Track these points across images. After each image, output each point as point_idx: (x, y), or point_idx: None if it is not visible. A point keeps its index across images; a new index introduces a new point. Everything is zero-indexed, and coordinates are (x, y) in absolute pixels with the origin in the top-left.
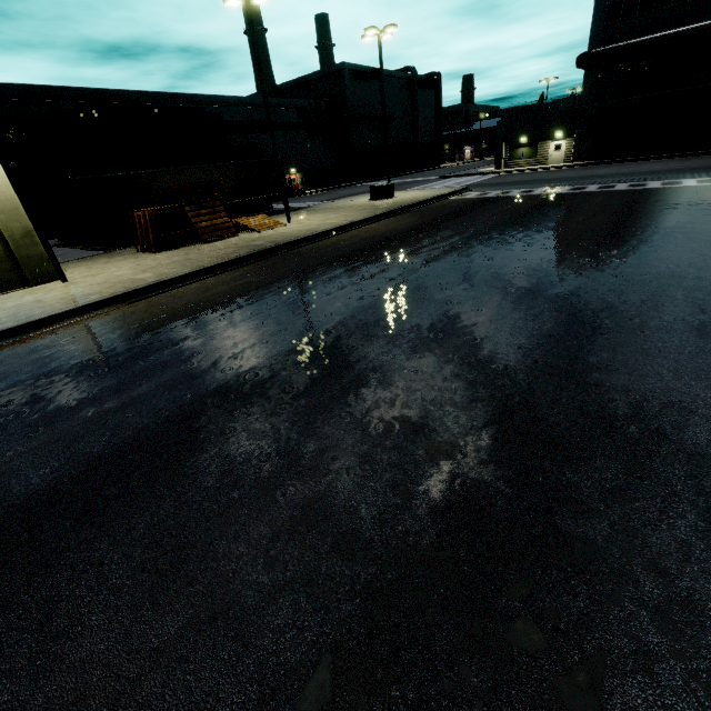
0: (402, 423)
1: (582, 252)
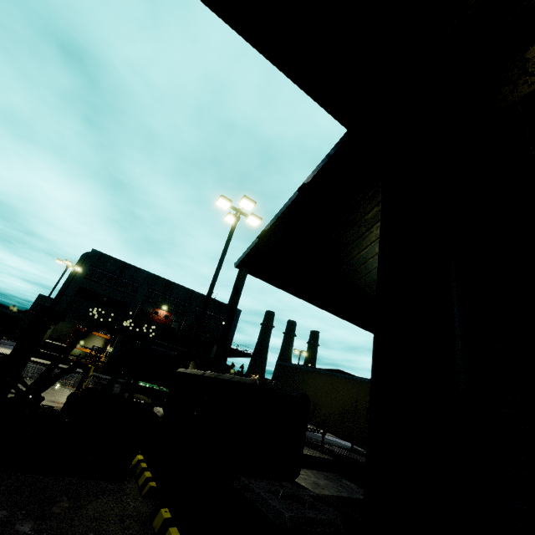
0: None
1: (1, 342)
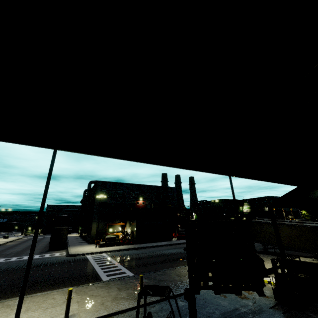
0: (47, 241)
1: None
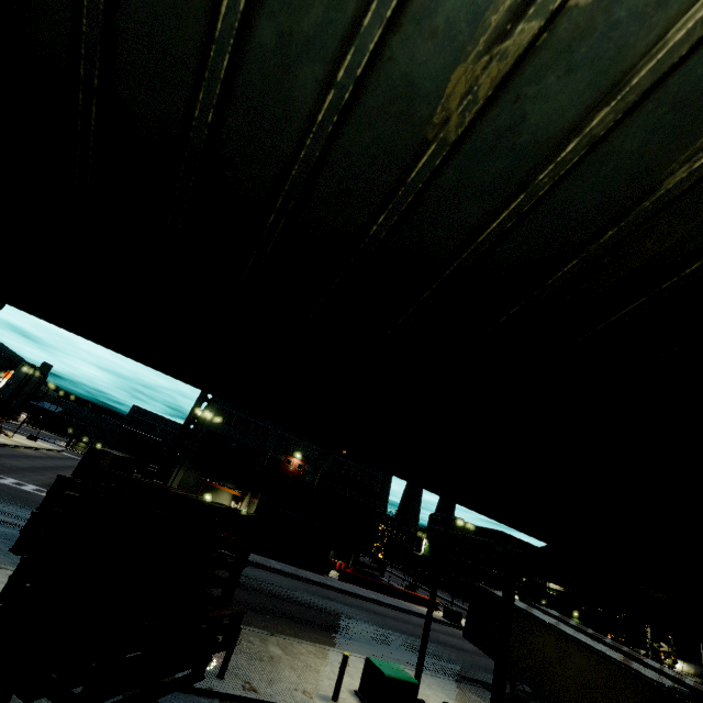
0: None
1: None
